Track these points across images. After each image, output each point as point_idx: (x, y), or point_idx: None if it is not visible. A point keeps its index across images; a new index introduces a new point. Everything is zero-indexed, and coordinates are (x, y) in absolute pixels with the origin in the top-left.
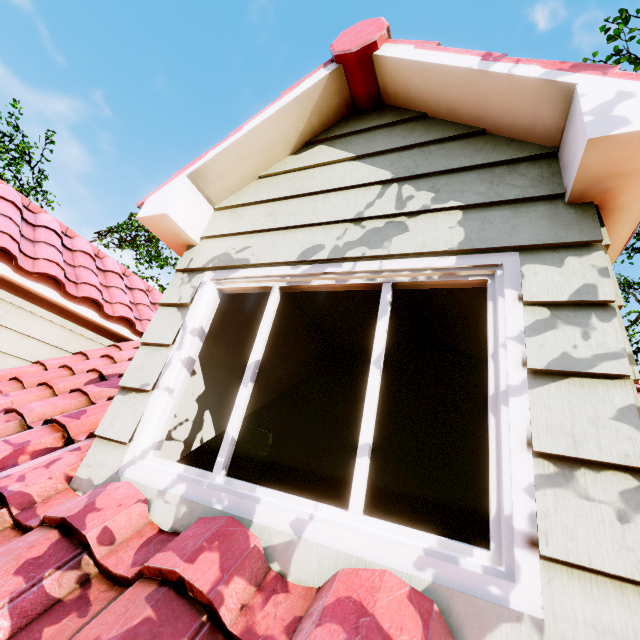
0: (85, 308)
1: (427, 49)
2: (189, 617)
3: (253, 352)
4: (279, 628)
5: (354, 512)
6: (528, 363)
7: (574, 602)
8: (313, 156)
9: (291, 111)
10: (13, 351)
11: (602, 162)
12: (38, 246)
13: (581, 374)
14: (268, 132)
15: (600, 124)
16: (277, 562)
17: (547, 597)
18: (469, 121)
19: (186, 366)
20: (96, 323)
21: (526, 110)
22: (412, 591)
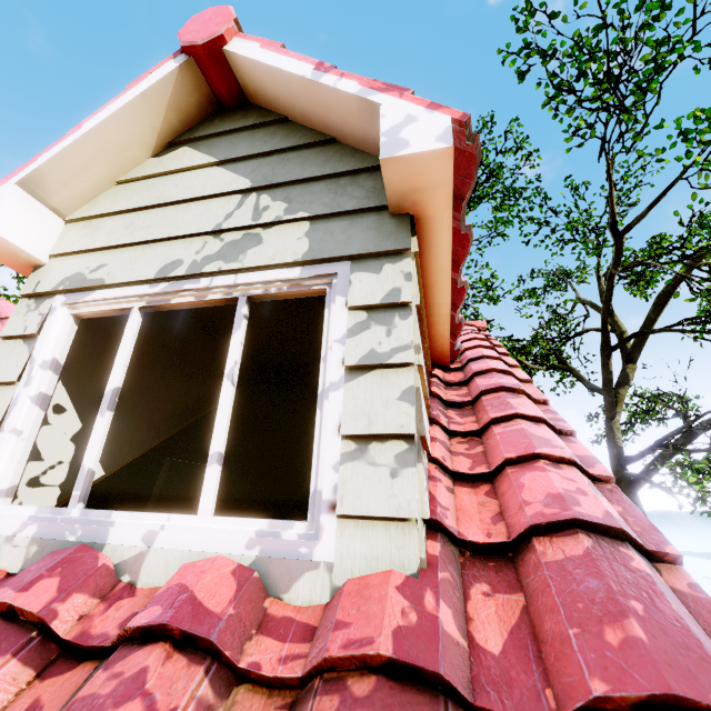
0: None
1: (271, 50)
2: (16, 636)
3: (111, 379)
4: (115, 625)
5: (202, 515)
6: (345, 361)
7: (356, 544)
8: (176, 159)
9: (140, 108)
10: None
11: (400, 179)
12: None
13: (383, 366)
14: (116, 131)
15: (390, 146)
16: (128, 574)
17: (339, 545)
18: (322, 128)
19: (37, 403)
20: None
21: (357, 123)
22: (238, 567)
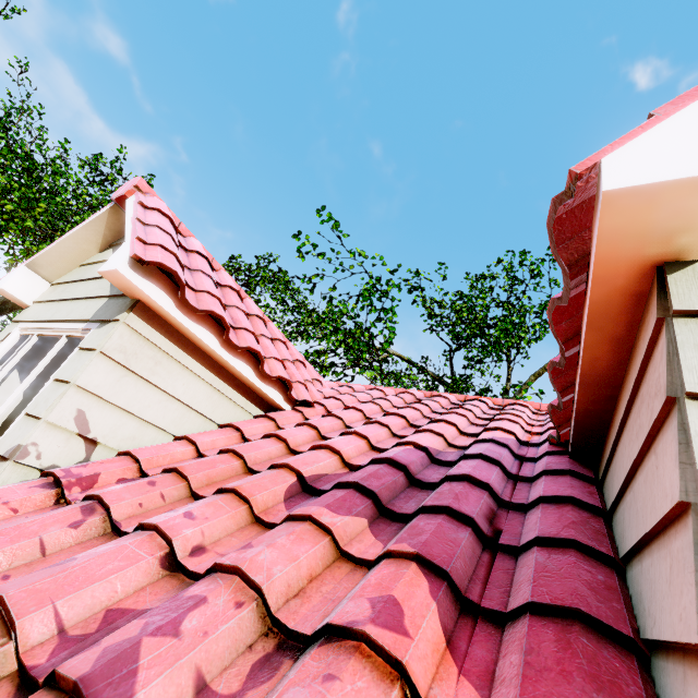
0: (242, 363)
1: None
2: None
3: None
4: None
5: None
6: None
7: None
8: None
9: None
10: (156, 419)
11: None
12: (196, 275)
13: None
14: None
15: None
16: None
17: None
18: None
19: None
20: (248, 384)
21: None
22: None
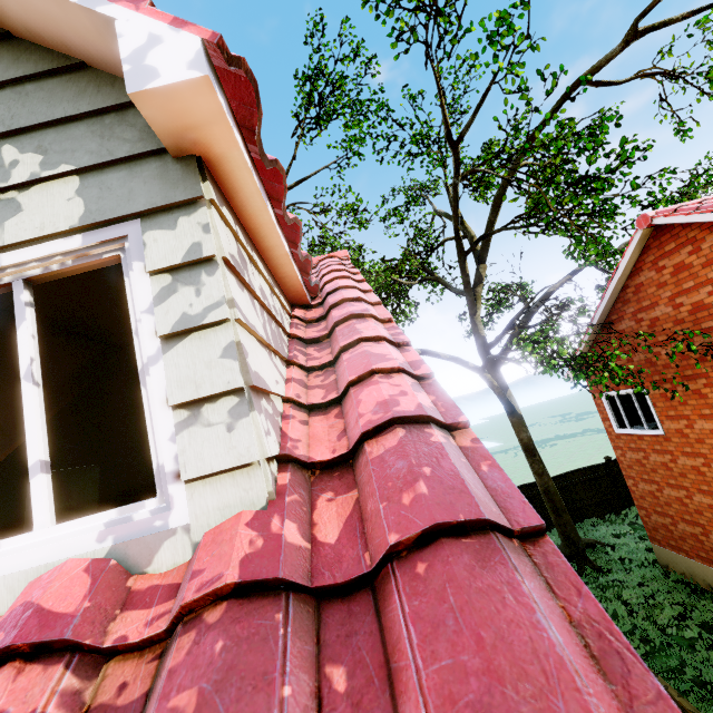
0: None
1: None
2: None
3: None
4: None
5: (40, 528)
6: (158, 332)
7: (208, 500)
8: None
9: None
10: None
11: (165, 116)
12: None
13: (199, 328)
14: None
15: (136, 76)
16: None
17: (191, 507)
18: (61, 49)
19: None
20: None
21: (100, 43)
22: (92, 562)
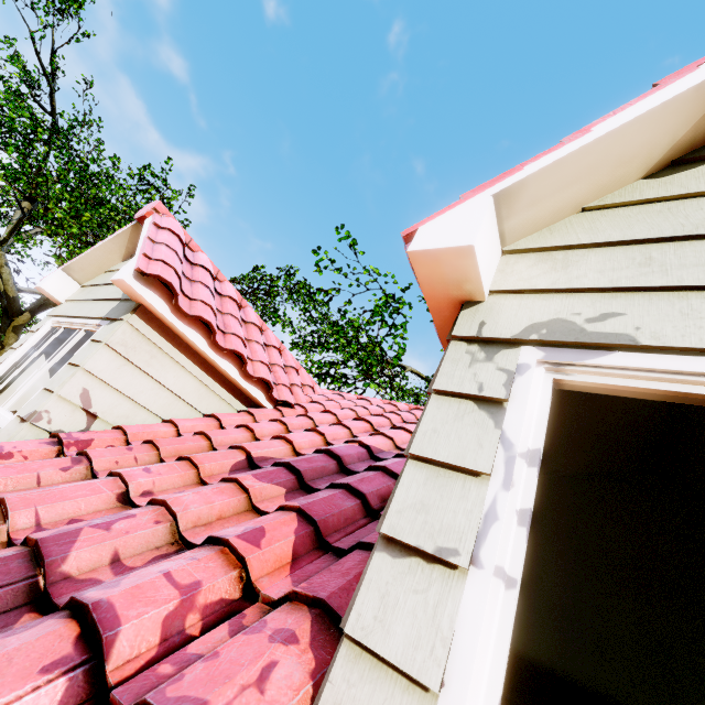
0: (228, 363)
1: None
2: None
3: None
4: None
5: None
6: None
7: None
8: None
9: (681, 105)
10: (148, 403)
11: None
12: (195, 286)
13: None
14: (632, 137)
15: None
16: None
17: None
18: None
19: (526, 527)
20: (233, 382)
21: None
22: None
